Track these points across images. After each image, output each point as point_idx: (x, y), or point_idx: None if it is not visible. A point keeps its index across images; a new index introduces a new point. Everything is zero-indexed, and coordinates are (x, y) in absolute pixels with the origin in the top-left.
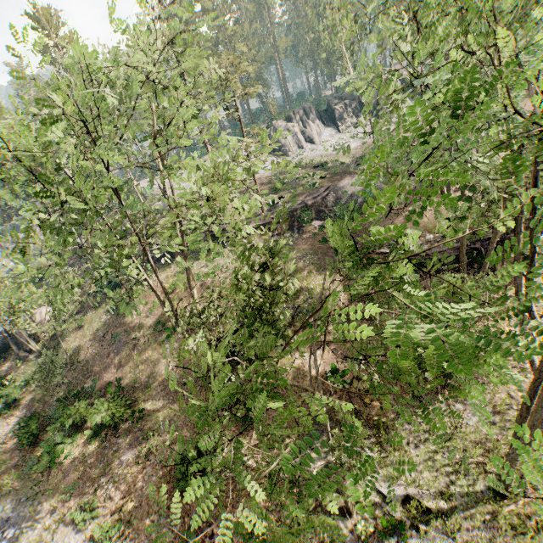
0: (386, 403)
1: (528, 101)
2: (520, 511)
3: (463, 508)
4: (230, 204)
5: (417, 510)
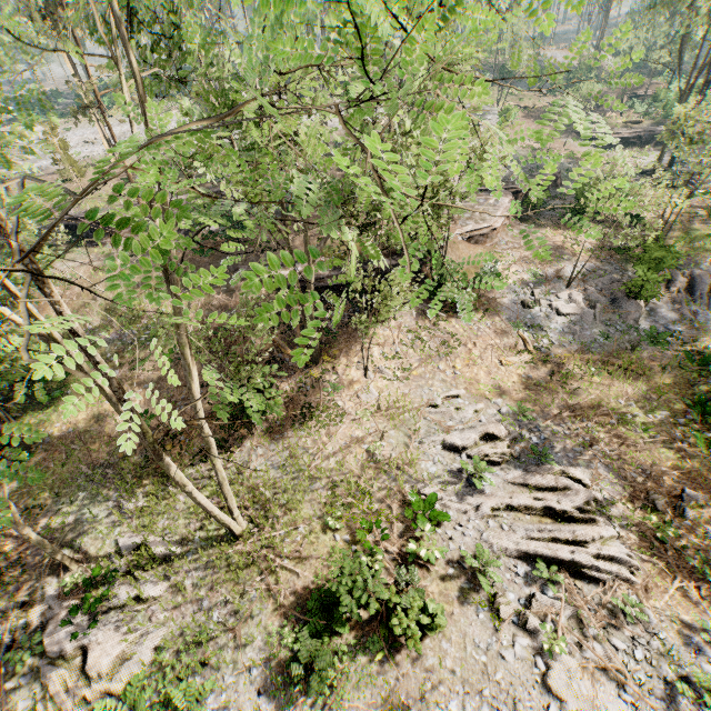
0: (188, 449)
1: (525, 122)
2: (244, 549)
3: (195, 552)
4: (108, 185)
5: (147, 558)
